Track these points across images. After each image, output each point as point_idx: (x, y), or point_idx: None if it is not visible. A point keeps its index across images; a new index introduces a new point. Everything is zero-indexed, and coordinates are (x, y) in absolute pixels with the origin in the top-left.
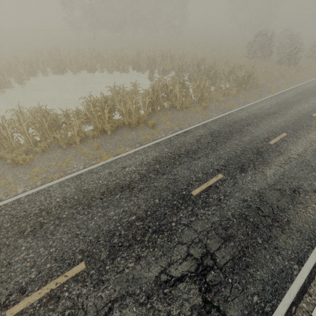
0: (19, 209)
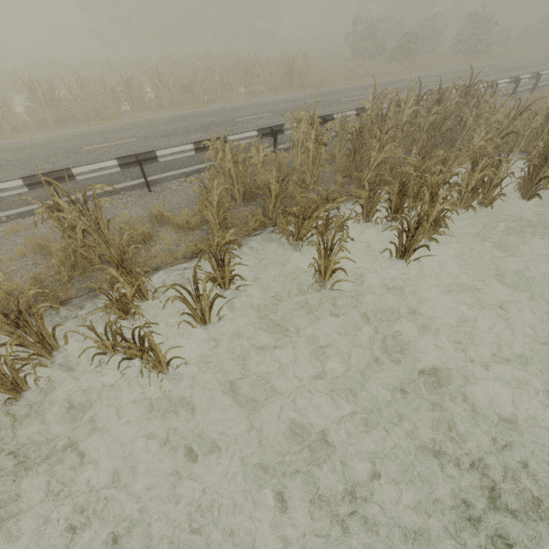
0: None
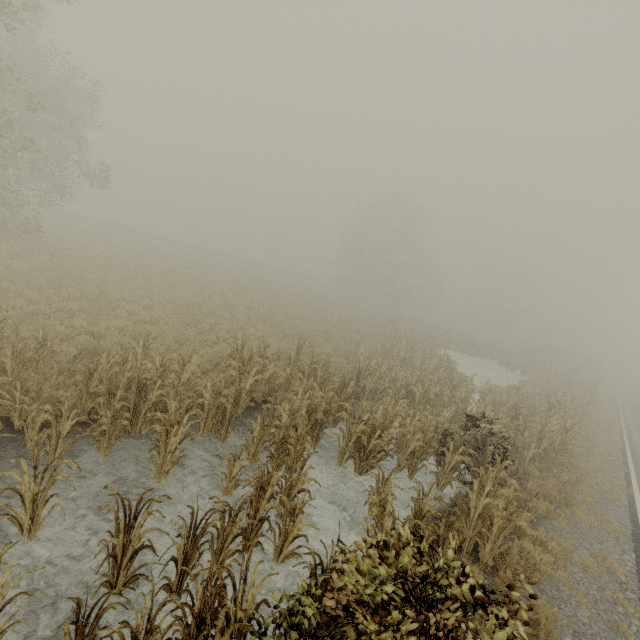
0: (639, 444)
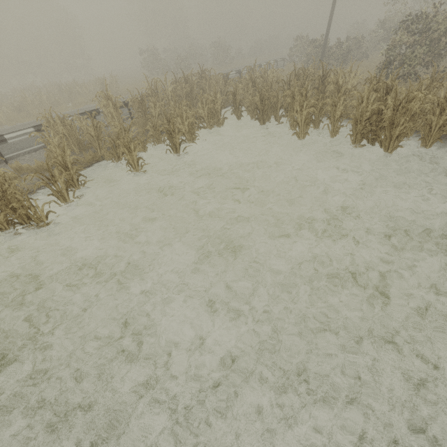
0: None
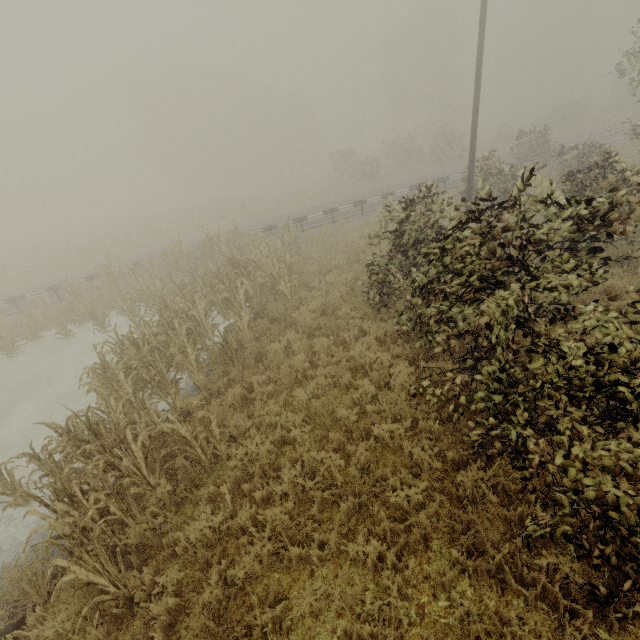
0: None
